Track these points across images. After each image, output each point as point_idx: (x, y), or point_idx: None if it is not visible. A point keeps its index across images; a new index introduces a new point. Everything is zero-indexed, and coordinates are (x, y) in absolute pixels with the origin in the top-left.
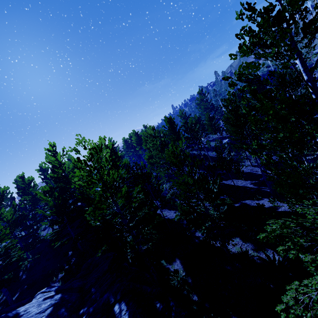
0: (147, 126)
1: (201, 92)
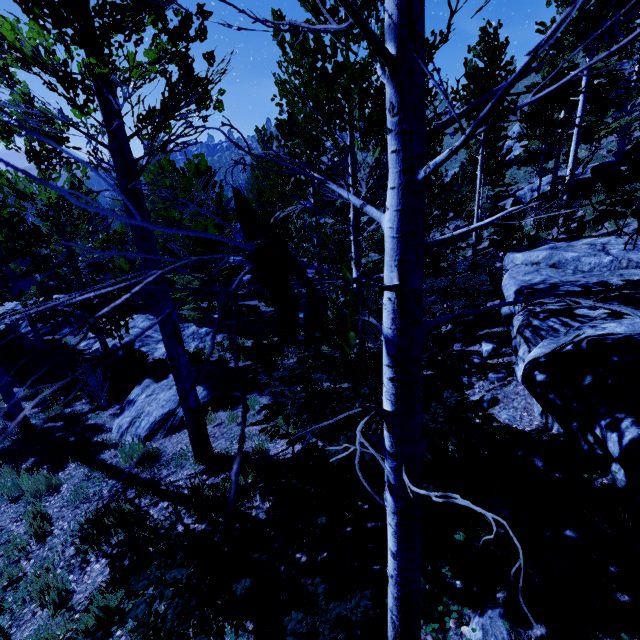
0: None
1: None
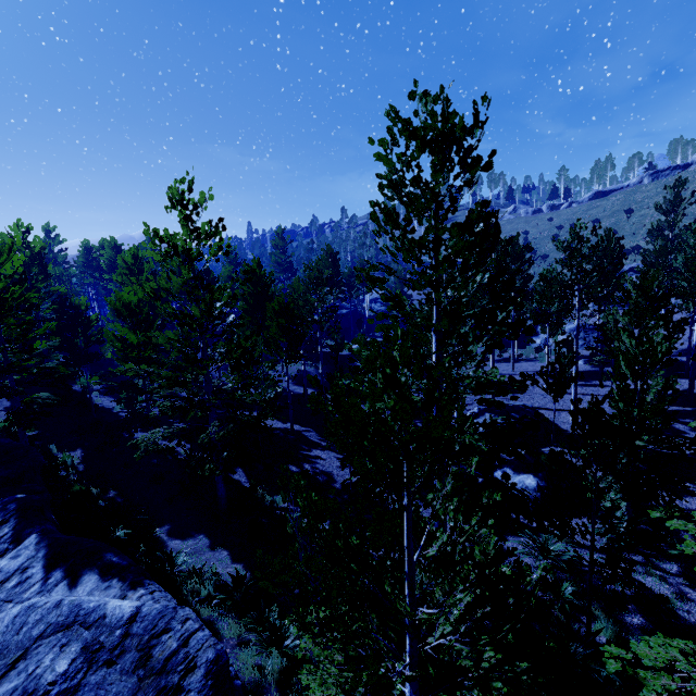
0: (134, 245)
1: (281, 233)
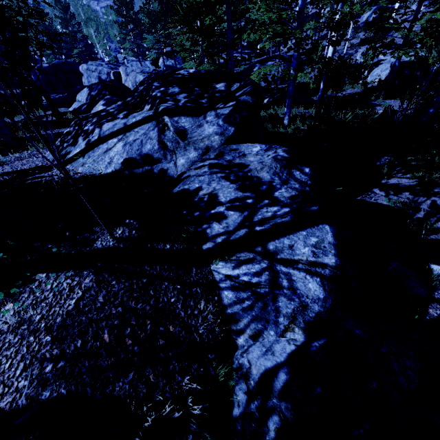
0: None
1: None
